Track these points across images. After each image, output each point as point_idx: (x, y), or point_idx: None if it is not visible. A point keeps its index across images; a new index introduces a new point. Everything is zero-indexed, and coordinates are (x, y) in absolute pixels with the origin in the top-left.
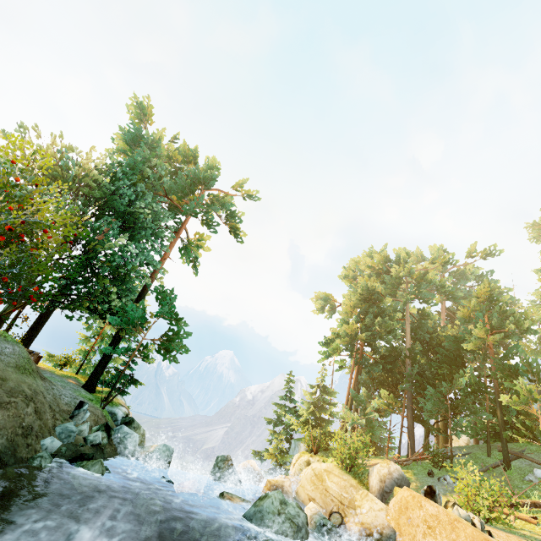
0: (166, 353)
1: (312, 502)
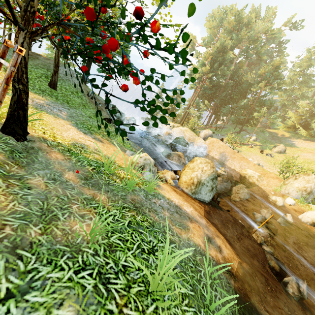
0: (123, 75)
1: None
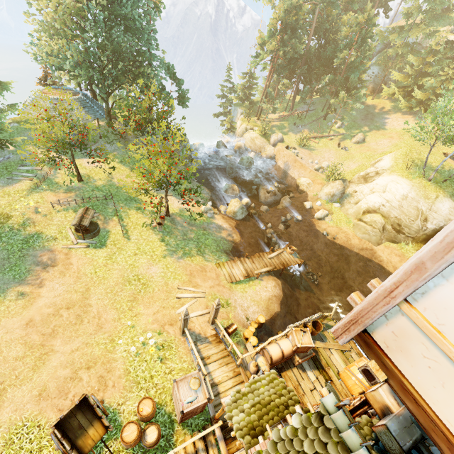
0: (182, 104)
1: (252, 152)
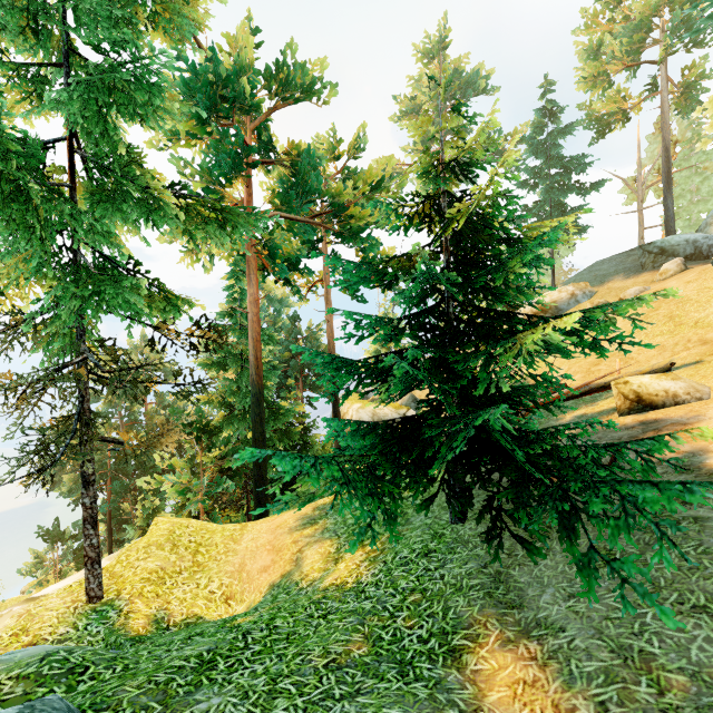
0: None
1: None
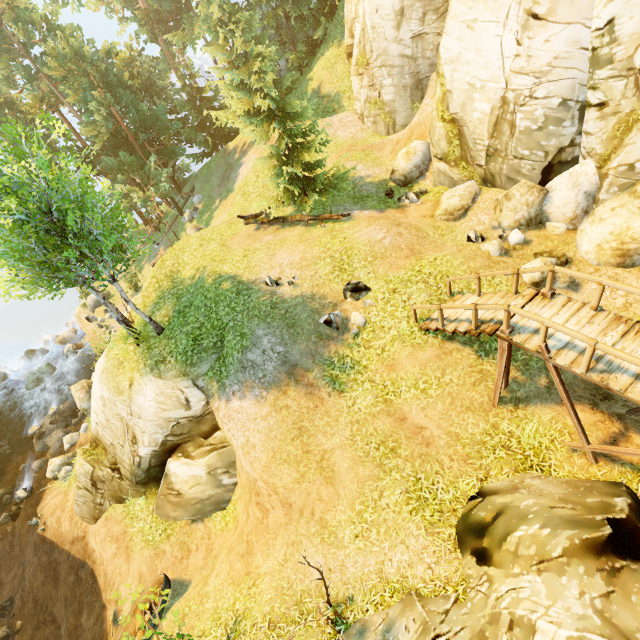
0: None
1: (67, 344)
